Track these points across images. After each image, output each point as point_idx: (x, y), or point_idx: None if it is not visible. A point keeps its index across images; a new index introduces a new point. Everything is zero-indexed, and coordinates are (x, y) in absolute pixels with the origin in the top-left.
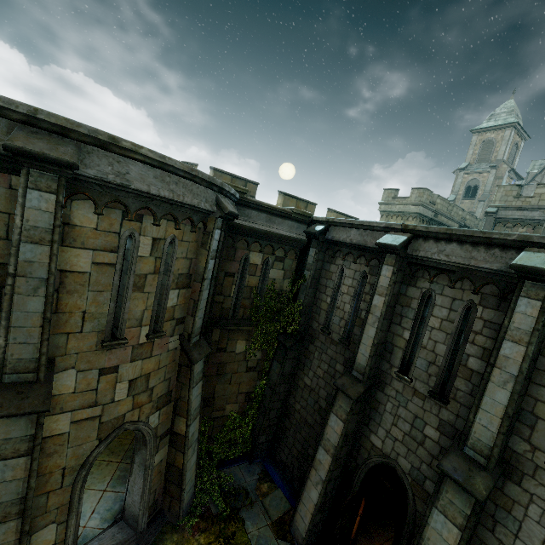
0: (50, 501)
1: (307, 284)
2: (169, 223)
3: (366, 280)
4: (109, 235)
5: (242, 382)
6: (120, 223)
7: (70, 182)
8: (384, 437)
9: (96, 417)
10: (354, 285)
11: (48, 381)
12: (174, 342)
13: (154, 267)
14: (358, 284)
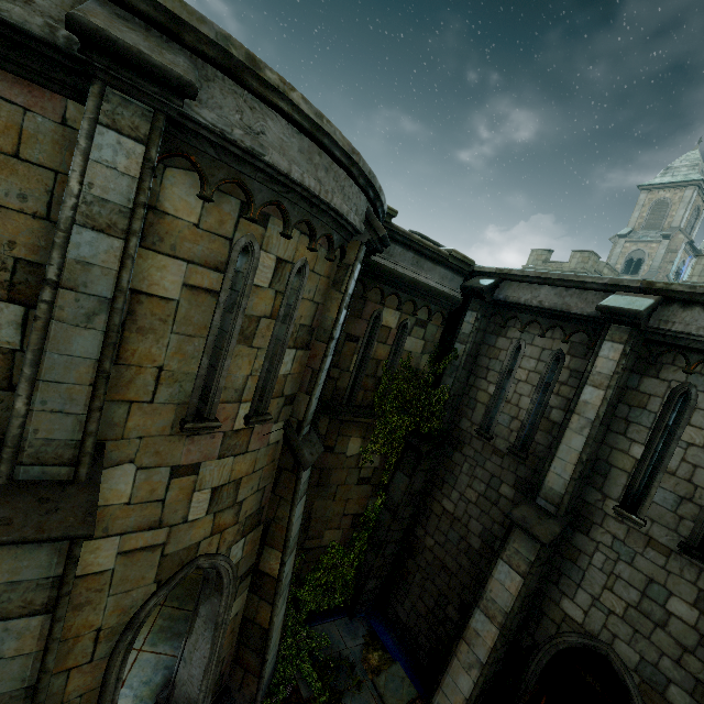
0: (71, 685)
1: (460, 364)
2: (301, 238)
3: (563, 363)
4: (215, 240)
5: (349, 499)
6: (235, 222)
7: (168, 131)
8: (588, 605)
9: (158, 546)
10: (540, 370)
11: (93, 483)
12: (276, 432)
13: (271, 307)
14: (546, 369)
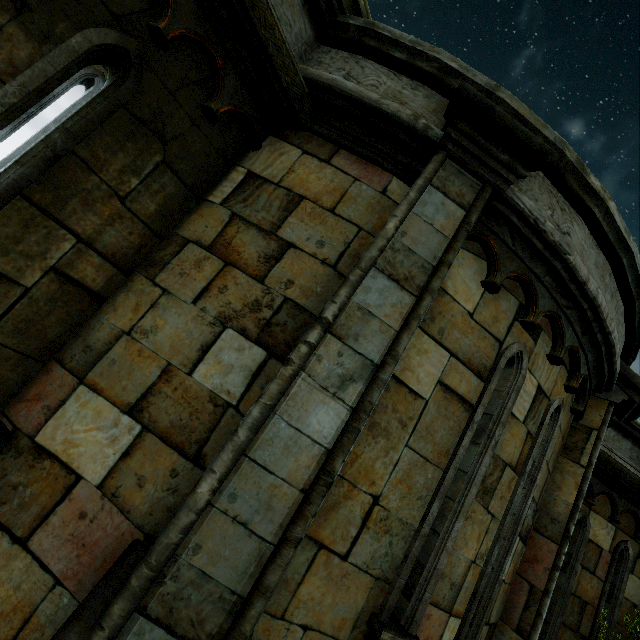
0: None
1: None
2: (561, 369)
3: None
4: (484, 338)
5: None
6: (508, 324)
7: None
8: None
9: None
10: None
11: None
12: None
13: (518, 454)
14: None
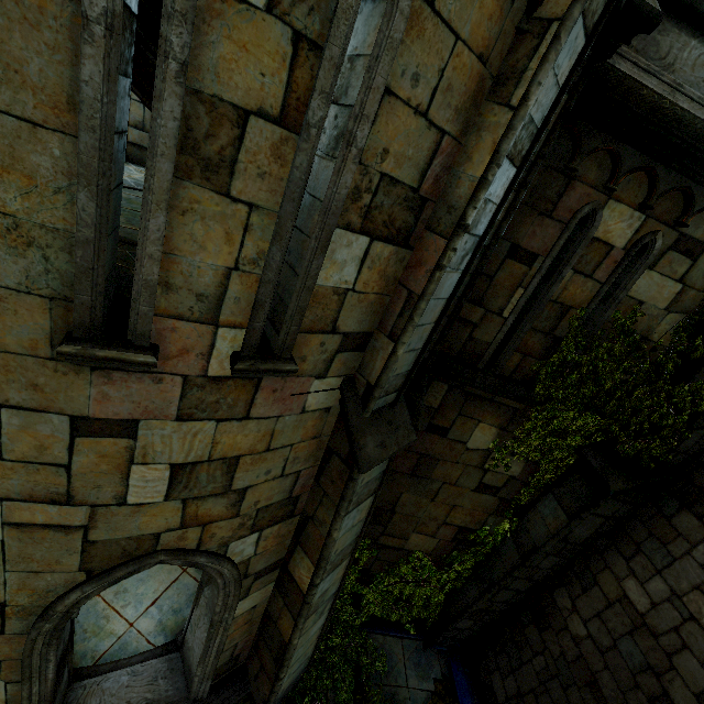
0: None
1: None
2: None
3: None
4: None
5: (458, 506)
6: None
7: None
8: None
9: (74, 528)
10: None
11: None
12: (323, 394)
13: (284, 91)
14: None
